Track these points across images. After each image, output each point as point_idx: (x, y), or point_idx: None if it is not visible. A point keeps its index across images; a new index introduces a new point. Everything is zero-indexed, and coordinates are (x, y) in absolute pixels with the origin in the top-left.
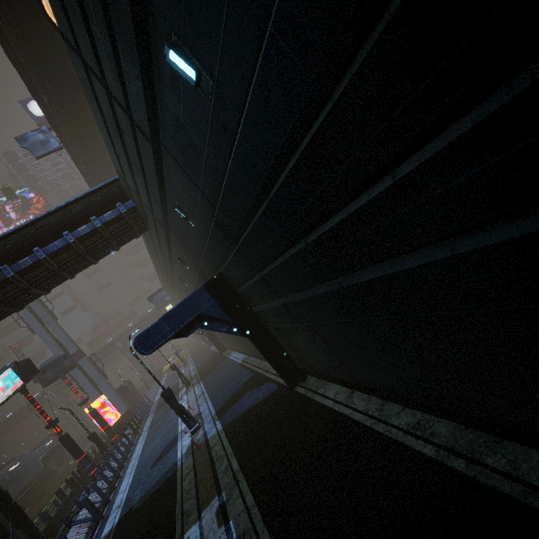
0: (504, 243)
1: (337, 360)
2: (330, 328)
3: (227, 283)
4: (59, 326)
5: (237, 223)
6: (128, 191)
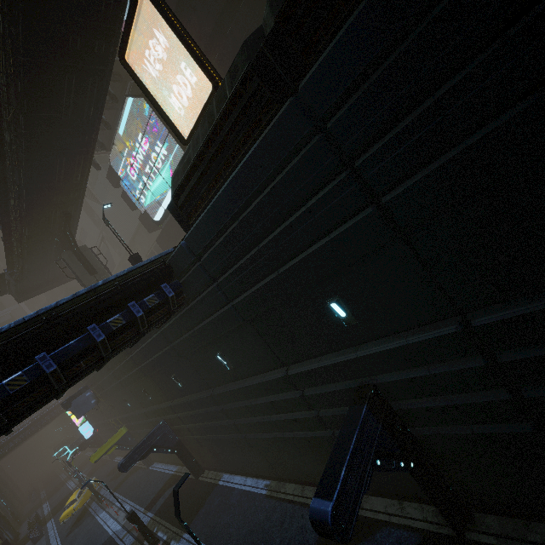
0: None
1: None
2: None
3: (382, 398)
4: None
5: (544, 339)
6: (181, 269)
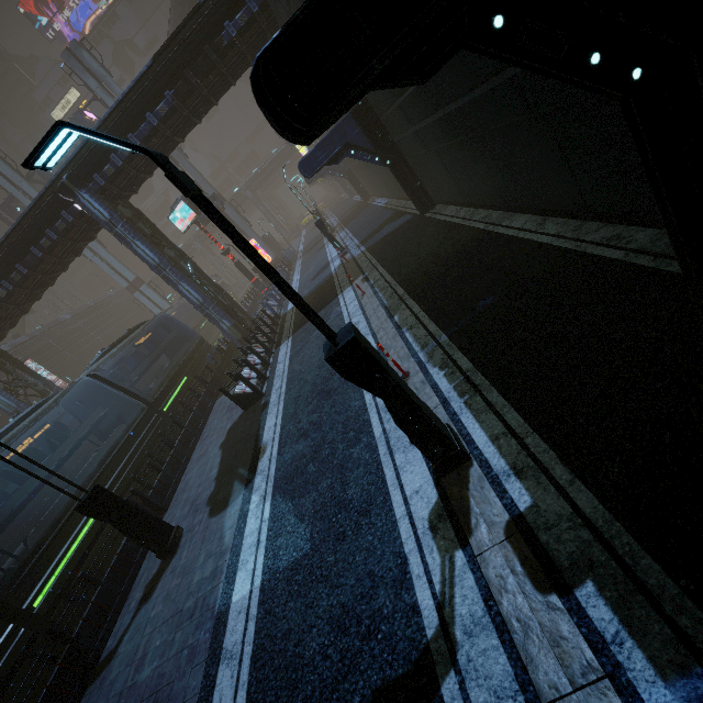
0: (489, 91)
1: (454, 183)
2: (447, 151)
3: (371, 110)
4: (192, 166)
5: None
6: None
